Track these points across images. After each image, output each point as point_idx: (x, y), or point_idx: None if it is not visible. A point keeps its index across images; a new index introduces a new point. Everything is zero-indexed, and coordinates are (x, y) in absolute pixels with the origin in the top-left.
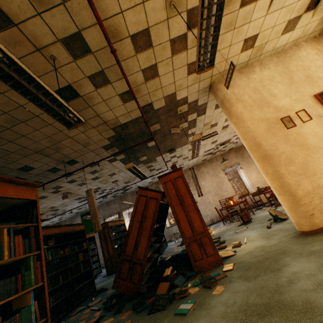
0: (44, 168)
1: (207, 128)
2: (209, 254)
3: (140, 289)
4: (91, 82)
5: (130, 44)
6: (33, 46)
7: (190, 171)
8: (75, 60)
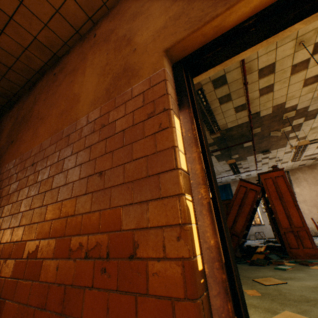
0: None
1: (313, 132)
2: (305, 246)
3: (235, 254)
4: (218, 101)
5: (256, 74)
6: None
7: None
8: (215, 90)
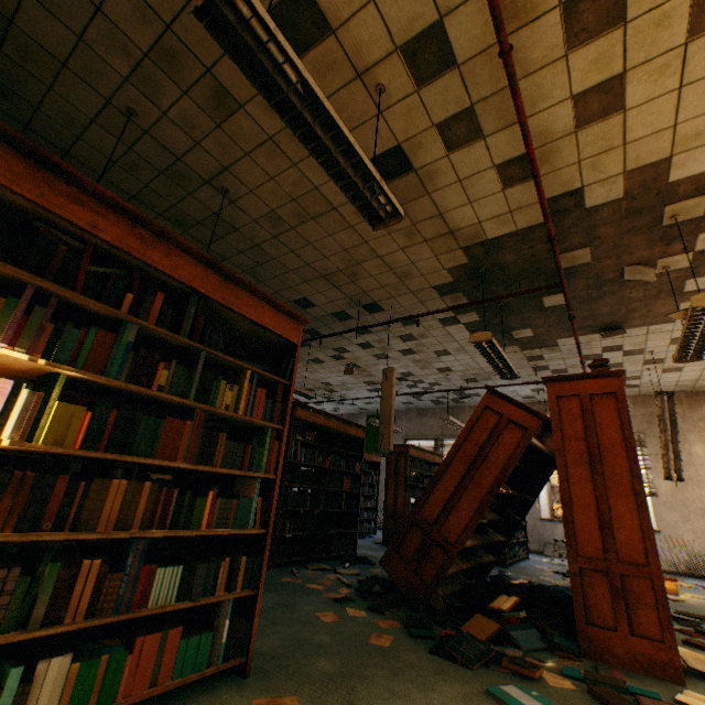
0: (328, 308)
1: None
2: (640, 629)
3: (430, 599)
4: (440, 136)
5: (556, 26)
6: (351, 70)
7: (657, 401)
8: (419, 90)
